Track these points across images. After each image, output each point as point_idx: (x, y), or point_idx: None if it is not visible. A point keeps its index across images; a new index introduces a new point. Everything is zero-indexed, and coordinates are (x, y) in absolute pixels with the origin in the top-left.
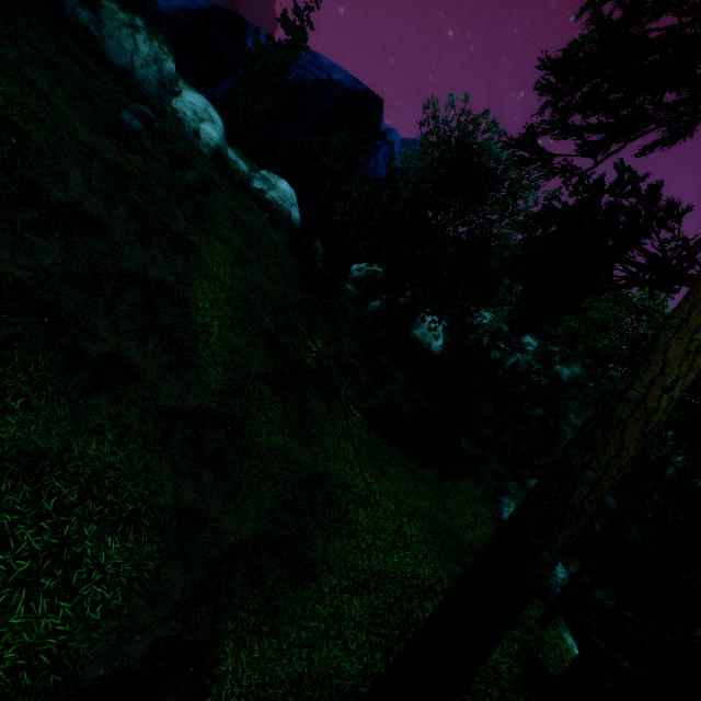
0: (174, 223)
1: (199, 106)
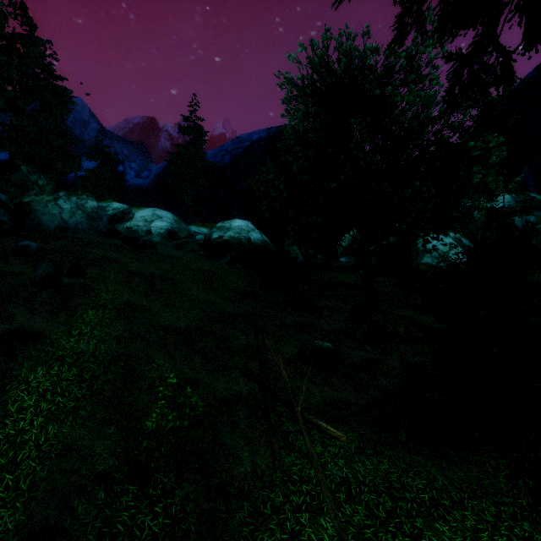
0: (3, 325)
1: (148, 215)
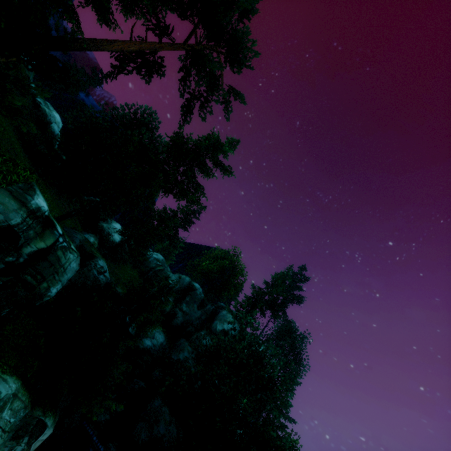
0: None
1: None
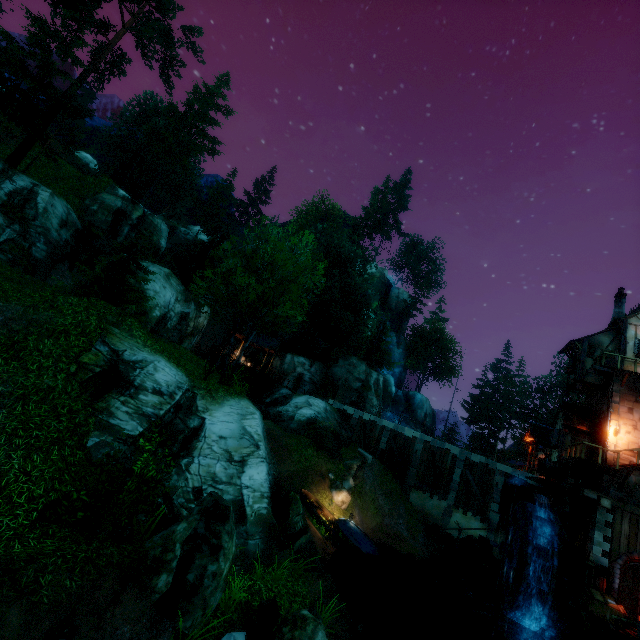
0: None
1: None
